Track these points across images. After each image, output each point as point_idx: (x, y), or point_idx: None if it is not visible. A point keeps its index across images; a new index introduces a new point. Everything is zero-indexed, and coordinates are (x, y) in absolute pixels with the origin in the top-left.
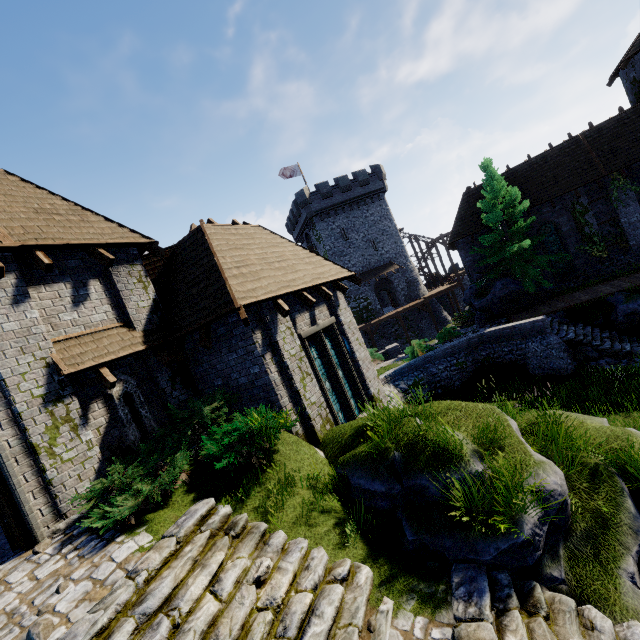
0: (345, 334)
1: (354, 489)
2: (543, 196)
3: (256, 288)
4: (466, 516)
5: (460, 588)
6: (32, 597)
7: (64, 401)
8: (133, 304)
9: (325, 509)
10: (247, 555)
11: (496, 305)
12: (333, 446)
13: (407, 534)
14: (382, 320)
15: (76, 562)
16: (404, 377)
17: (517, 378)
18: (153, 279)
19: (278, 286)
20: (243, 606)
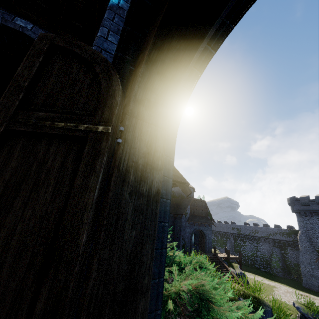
0: None
1: None
2: None
3: None
4: None
5: None
6: None
7: None
8: None
9: None
10: None
11: None
12: None
13: None
14: None
15: None
16: None
17: None
18: None
19: None
20: None
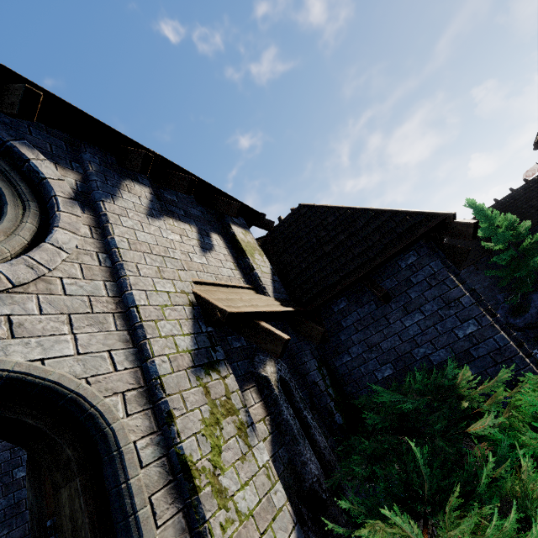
0: None
1: None
2: (531, 221)
3: None
4: None
5: None
6: None
7: (218, 370)
8: (256, 266)
9: None
10: None
11: None
12: None
13: None
14: None
15: None
16: None
17: None
18: None
19: None
20: None
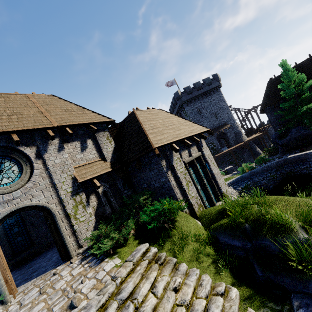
0: (206, 161)
1: (221, 243)
2: None
3: (162, 138)
4: (298, 265)
5: (300, 309)
6: (71, 284)
7: (79, 194)
8: (105, 150)
9: (206, 253)
10: (168, 274)
11: (292, 142)
12: (205, 219)
13: (258, 272)
14: (222, 154)
15: (88, 269)
16: (239, 183)
17: (311, 183)
18: (113, 138)
19: (172, 137)
20: (169, 302)
